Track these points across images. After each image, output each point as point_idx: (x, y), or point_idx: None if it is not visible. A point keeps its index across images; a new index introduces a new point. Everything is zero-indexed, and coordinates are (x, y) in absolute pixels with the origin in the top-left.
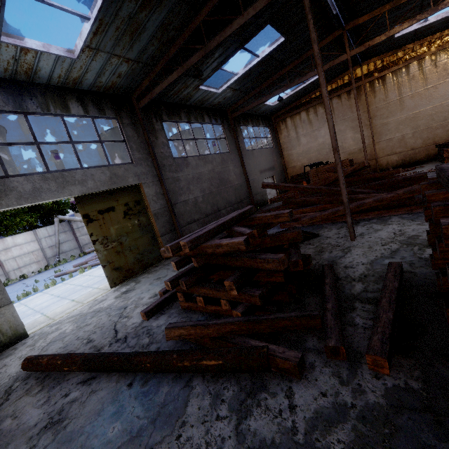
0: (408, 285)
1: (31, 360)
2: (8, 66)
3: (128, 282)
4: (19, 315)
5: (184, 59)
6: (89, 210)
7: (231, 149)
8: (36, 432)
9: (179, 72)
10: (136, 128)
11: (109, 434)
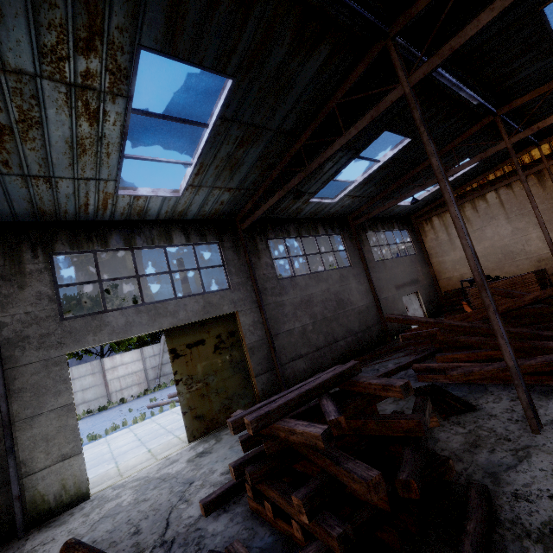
0: None
1: (69, 547)
2: (124, 211)
3: (208, 437)
4: (98, 458)
5: (288, 179)
6: (177, 344)
7: (354, 262)
8: None
9: (280, 194)
10: (237, 251)
11: None
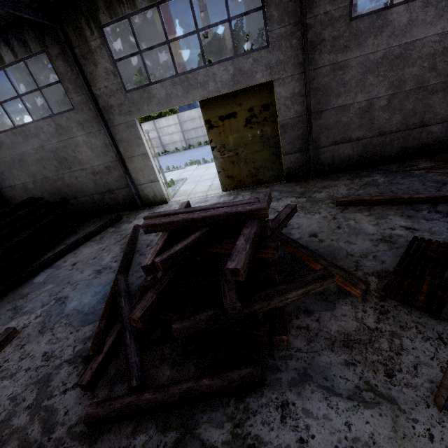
0: None
1: (133, 228)
2: None
3: (234, 192)
4: (195, 178)
5: None
6: (211, 116)
7: None
8: (97, 269)
9: None
10: None
11: (85, 300)
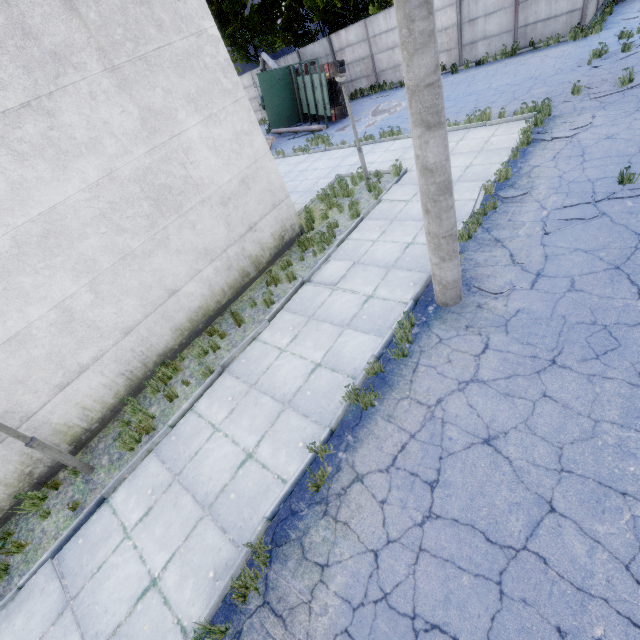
0: None
1: None
2: None
3: None
4: None
5: None
6: None
7: None
8: None
9: None
10: None
11: None
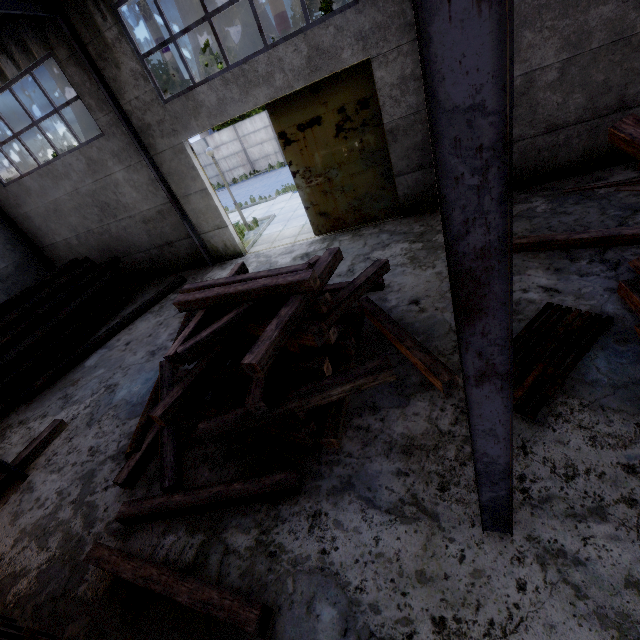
0: (219, 635)
1: None
2: None
3: (330, 236)
4: (286, 214)
5: None
6: (285, 126)
7: None
8: (151, 350)
9: None
10: None
11: (134, 388)
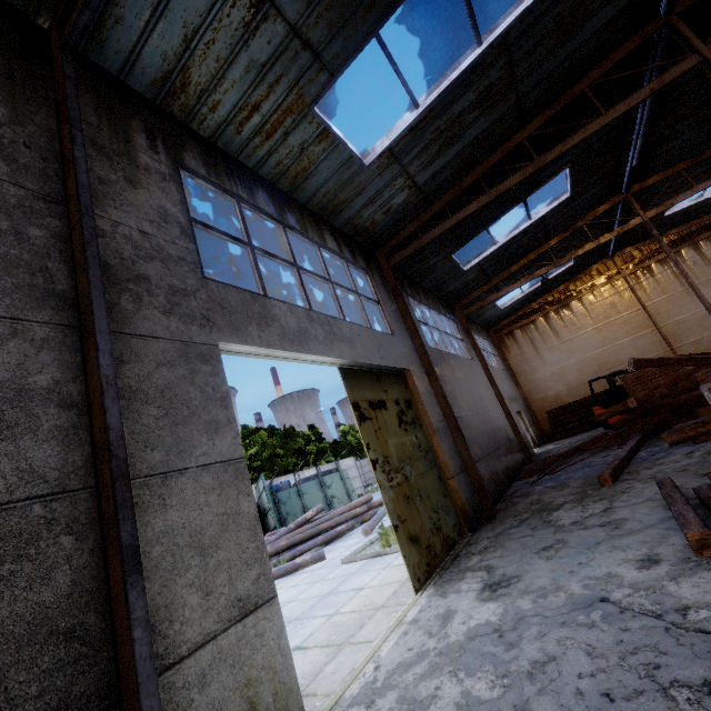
0: None
1: None
2: (284, 159)
3: (445, 576)
4: None
5: (464, 202)
6: (358, 397)
7: (473, 357)
8: None
9: (481, 202)
10: (387, 291)
11: None
